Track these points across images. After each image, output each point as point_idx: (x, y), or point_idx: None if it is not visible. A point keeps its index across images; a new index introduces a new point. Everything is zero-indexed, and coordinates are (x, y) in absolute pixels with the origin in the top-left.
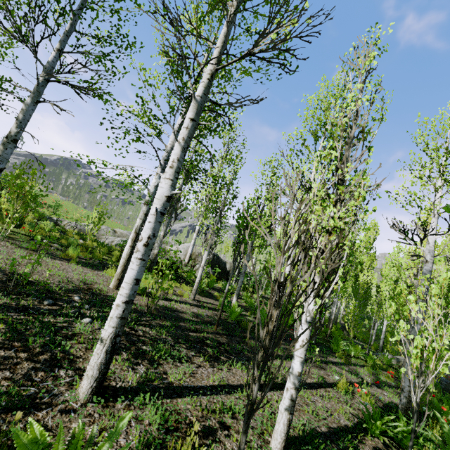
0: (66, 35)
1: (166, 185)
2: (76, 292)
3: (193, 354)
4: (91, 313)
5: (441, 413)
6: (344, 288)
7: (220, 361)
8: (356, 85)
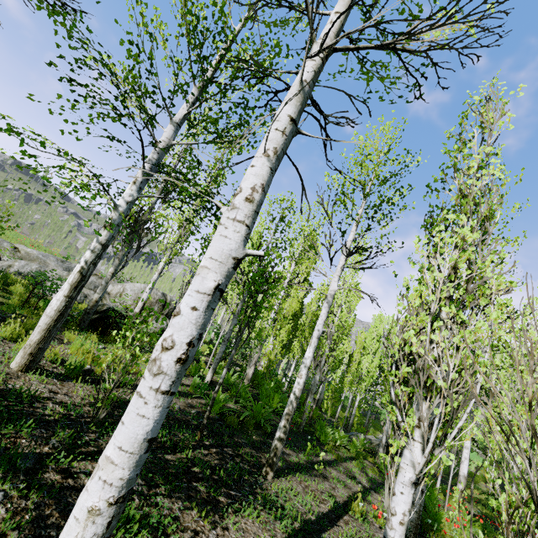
0: None
1: (236, 236)
2: None
3: (181, 505)
4: None
5: (435, 518)
6: (335, 364)
7: (220, 507)
8: (482, 147)
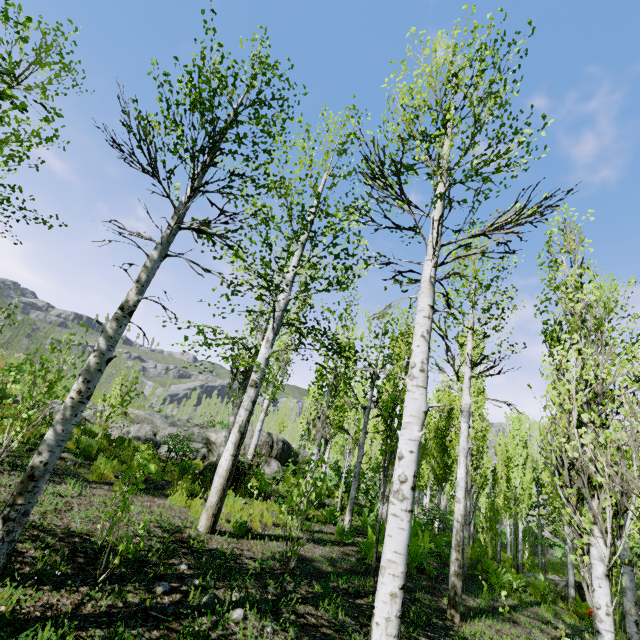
0: (204, 170)
1: (422, 397)
2: (172, 554)
3: None
4: (227, 595)
5: None
6: (482, 484)
7: None
8: (572, 269)
